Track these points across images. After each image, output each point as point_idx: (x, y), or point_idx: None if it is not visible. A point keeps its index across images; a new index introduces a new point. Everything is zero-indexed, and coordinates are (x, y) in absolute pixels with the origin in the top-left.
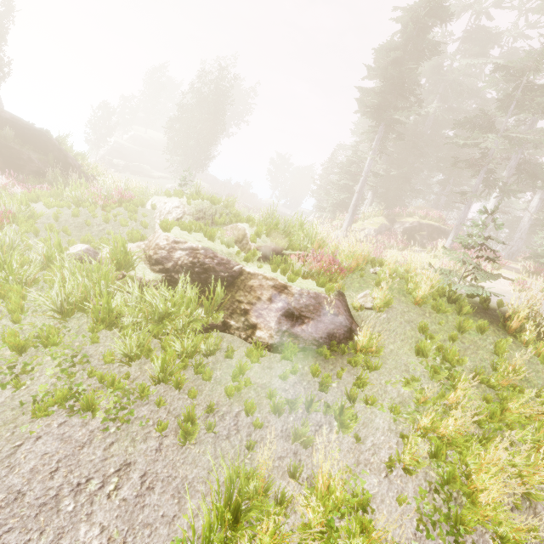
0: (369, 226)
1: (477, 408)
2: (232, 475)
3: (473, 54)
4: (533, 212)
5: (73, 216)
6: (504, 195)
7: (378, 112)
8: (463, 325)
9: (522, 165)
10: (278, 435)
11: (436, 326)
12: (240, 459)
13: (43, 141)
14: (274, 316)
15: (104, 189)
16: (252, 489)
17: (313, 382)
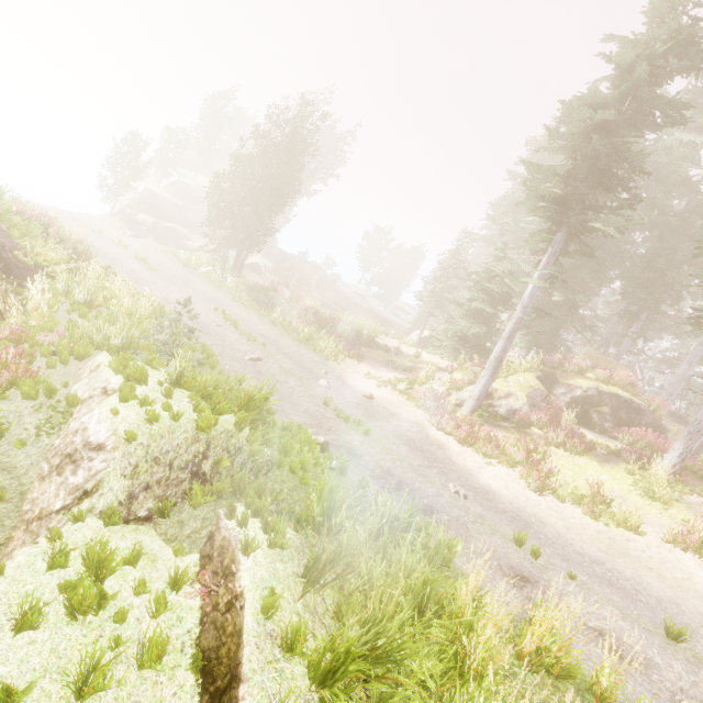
0: (516, 391)
1: None
2: None
3: (694, 127)
4: None
5: None
6: None
7: (561, 210)
8: None
9: None
10: None
11: None
12: None
13: None
14: None
15: None
16: None
17: None
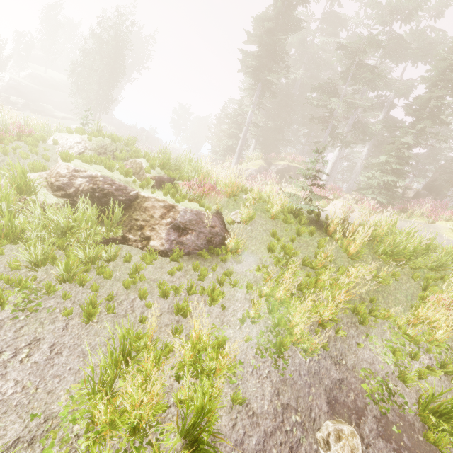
0: (251, 167)
1: (301, 281)
2: (125, 335)
3: (328, 34)
4: (363, 159)
5: None
6: (343, 145)
7: (256, 73)
8: (300, 231)
9: (356, 124)
10: (165, 311)
11: (283, 233)
12: (134, 329)
13: None
14: (164, 229)
15: (0, 122)
16: (142, 344)
17: (194, 275)
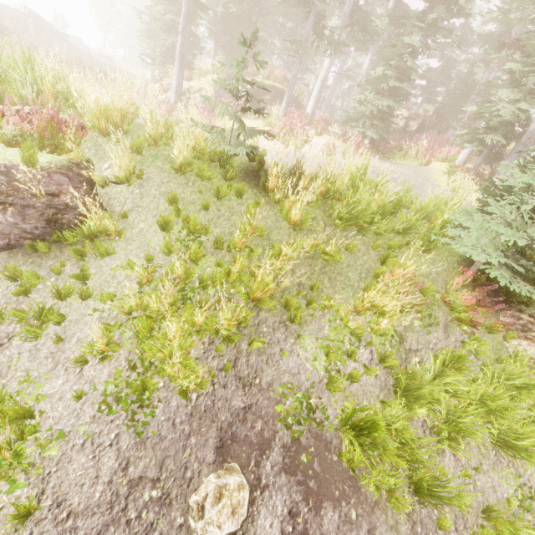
0: (206, 86)
1: (203, 276)
2: None
3: None
4: (364, 75)
5: None
6: (331, 49)
7: None
8: (221, 192)
9: (355, 13)
10: None
11: (196, 196)
12: None
13: None
14: None
15: None
16: None
17: (15, 287)
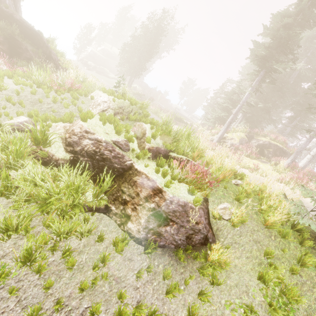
0: (235, 137)
1: None
2: None
3: None
4: None
5: (32, 93)
6: None
7: (263, 61)
8: (304, 260)
9: None
10: None
11: (279, 252)
12: None
13: (38, 39)
14: (145, 214)
15: (60, 78)
16: None
17: (162, 284)
